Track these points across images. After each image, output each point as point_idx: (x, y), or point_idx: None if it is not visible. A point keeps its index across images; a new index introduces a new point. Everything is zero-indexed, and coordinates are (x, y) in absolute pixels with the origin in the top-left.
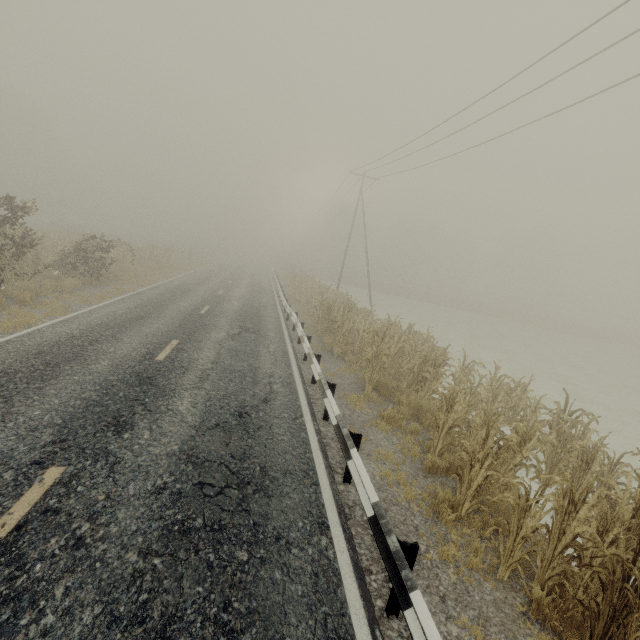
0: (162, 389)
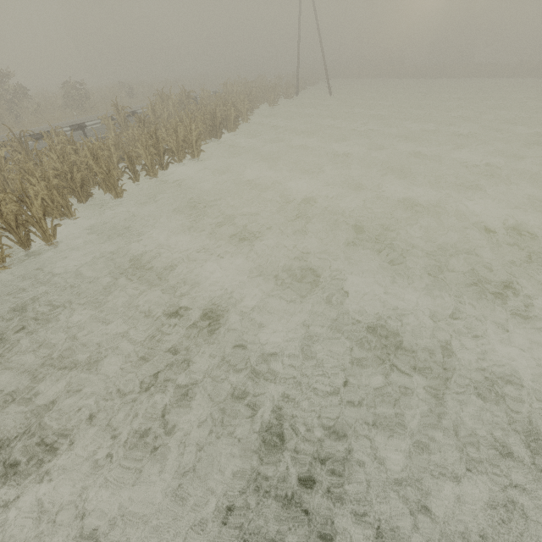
0: None
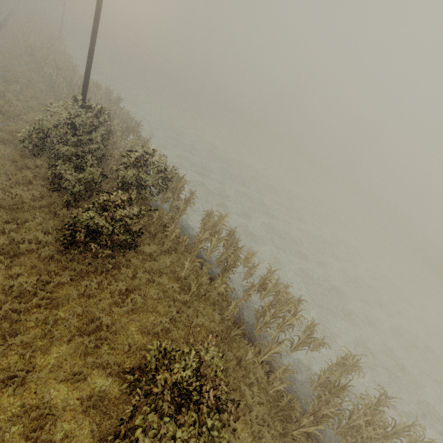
0: None
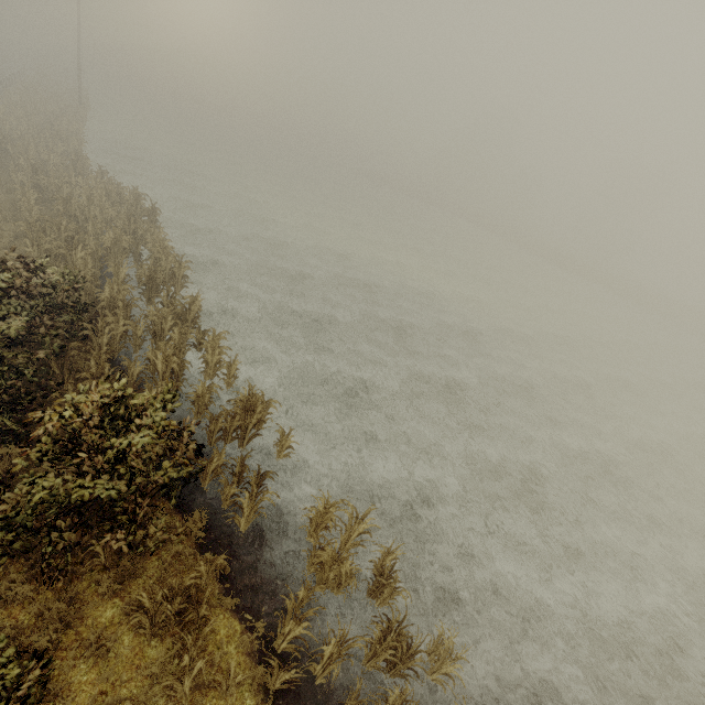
0: None
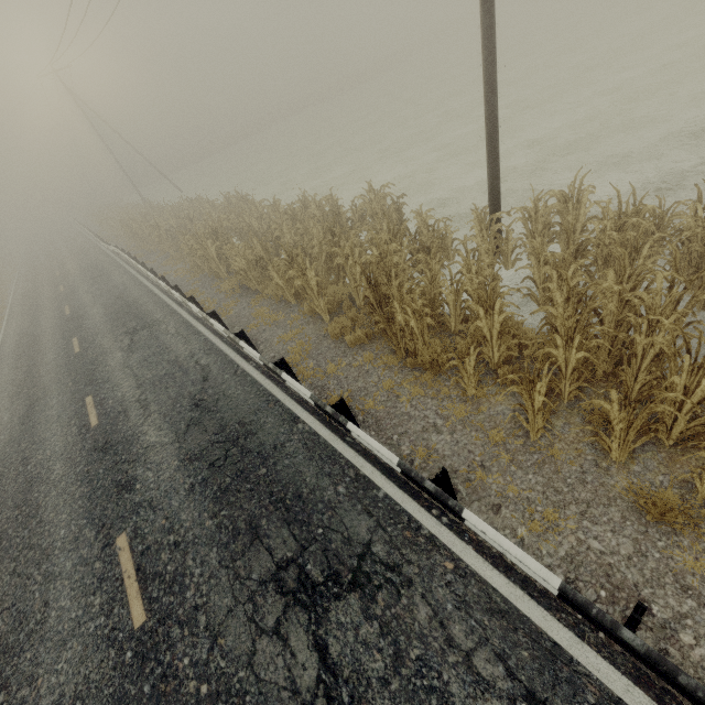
0: (82, 315)
